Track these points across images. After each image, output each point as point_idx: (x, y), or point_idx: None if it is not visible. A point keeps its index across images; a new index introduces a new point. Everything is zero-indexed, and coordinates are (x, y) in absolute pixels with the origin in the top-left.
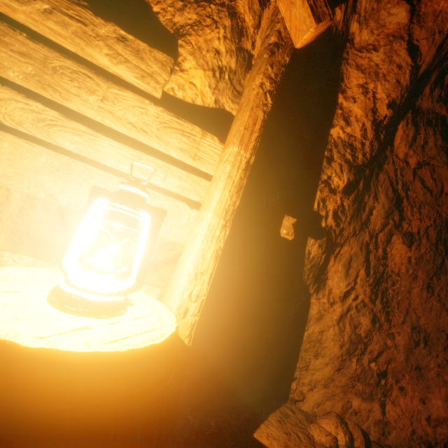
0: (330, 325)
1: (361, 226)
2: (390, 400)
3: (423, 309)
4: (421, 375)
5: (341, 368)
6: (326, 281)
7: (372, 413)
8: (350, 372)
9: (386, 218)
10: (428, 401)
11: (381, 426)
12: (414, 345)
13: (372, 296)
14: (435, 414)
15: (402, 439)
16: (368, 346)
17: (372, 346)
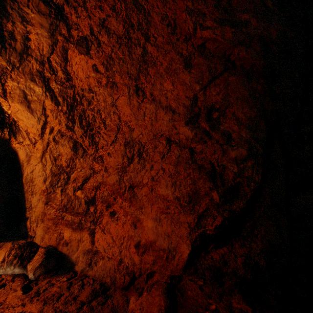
0: (36, 164)
1: (20, 57)
2: (101, 227)
3: (137, 118)
4: (134, 195)
5: (48, 201)
6: (17, 124)
7: (82, 243)
8: (57, 204)
9: (52, 36)
10: (140, 224)
11: (90, 256)
12: (128, 162)
13: (69, 124)
14: (144, 239)
15: (108, 270)
16: (72, 174)
17: (76, 174)
